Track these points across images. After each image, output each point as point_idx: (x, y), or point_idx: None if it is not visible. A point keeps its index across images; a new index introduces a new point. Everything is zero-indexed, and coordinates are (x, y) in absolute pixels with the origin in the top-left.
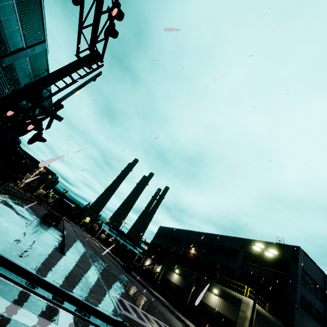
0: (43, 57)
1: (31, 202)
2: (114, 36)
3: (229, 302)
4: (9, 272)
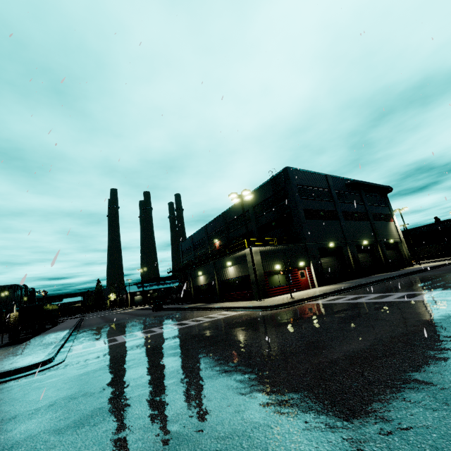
0: None
1: None
2: None
3: (240, 263)
4: None
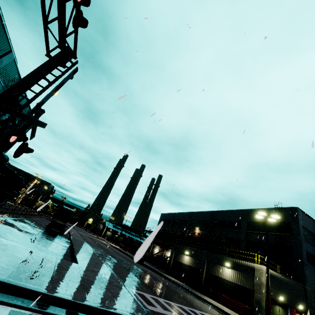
0: (13, 68)
1: (32, 215)
2: (84, 26)
3: (243, 272)
4: (22, 299)
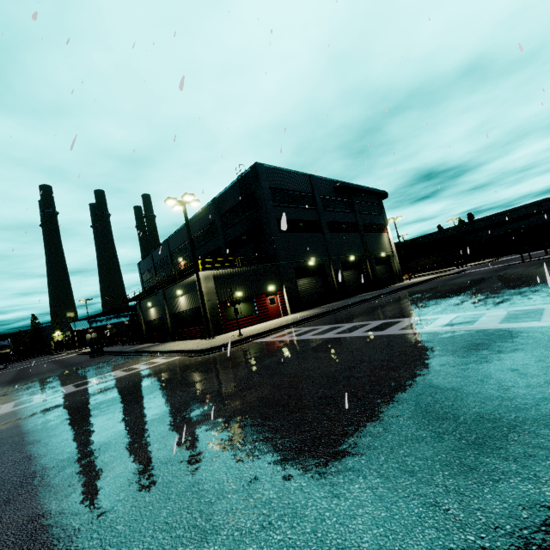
0: None
1: None
2: None
3: (191, 292)
4: None
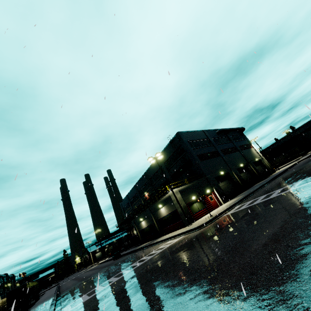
0: None
1: None
2: None
3: (168, 203)
4: None
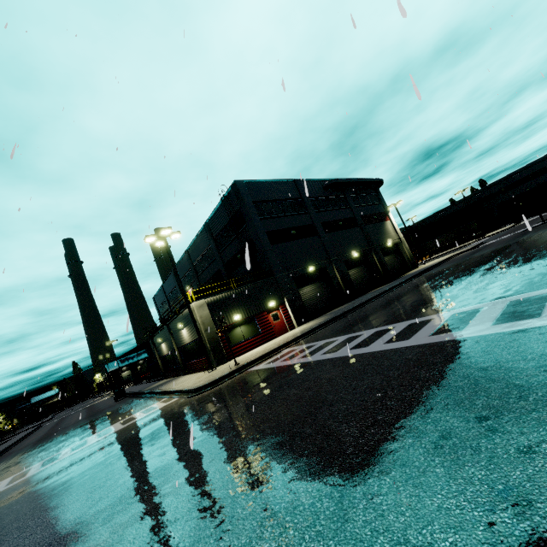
0: None
1: None
2: None
3: (190, 324)
4: None
